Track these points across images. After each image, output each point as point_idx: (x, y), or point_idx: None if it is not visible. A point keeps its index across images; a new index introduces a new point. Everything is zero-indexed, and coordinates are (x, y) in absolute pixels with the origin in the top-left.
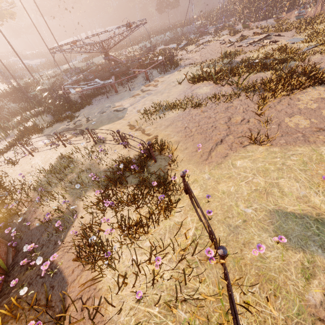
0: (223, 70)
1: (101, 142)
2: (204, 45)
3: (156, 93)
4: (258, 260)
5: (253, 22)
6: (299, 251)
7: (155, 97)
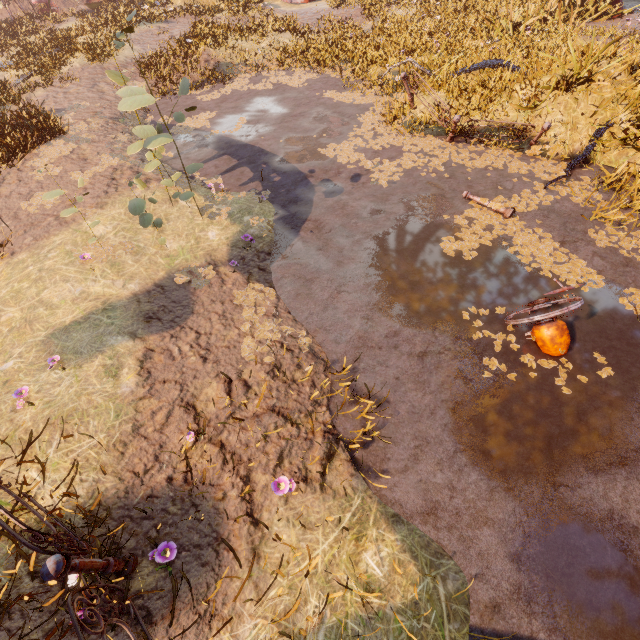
0: None
1: None
2: None
3: None
4: (45, 409)
5: None
6: (97, 356)
7: None
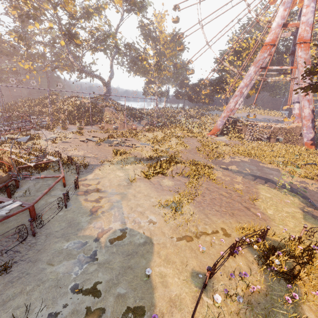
0: (162, 166)
1: (213, 275)
2: (63, 142)
3: (125, 197)
4: None
5: (78, 125)
6: None
7: (135, 201)
